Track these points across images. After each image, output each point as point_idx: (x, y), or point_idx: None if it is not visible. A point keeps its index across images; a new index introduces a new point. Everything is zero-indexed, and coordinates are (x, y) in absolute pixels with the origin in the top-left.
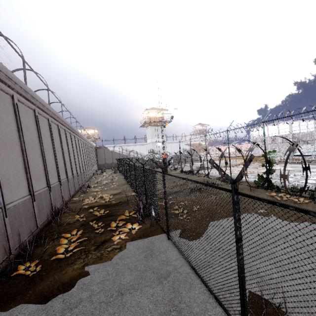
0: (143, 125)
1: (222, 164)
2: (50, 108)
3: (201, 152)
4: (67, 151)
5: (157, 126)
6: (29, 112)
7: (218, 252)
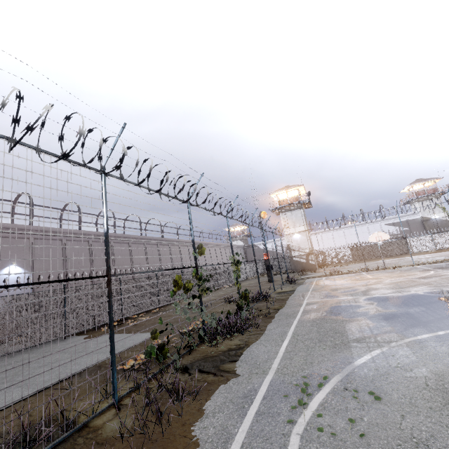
0: (277, 212)
1: (404, 263)
2: (109, 234)
3: (416, 237)
4: (145, 263)
5: (291, 211)
6: (82, 244)
7: (49, 349)
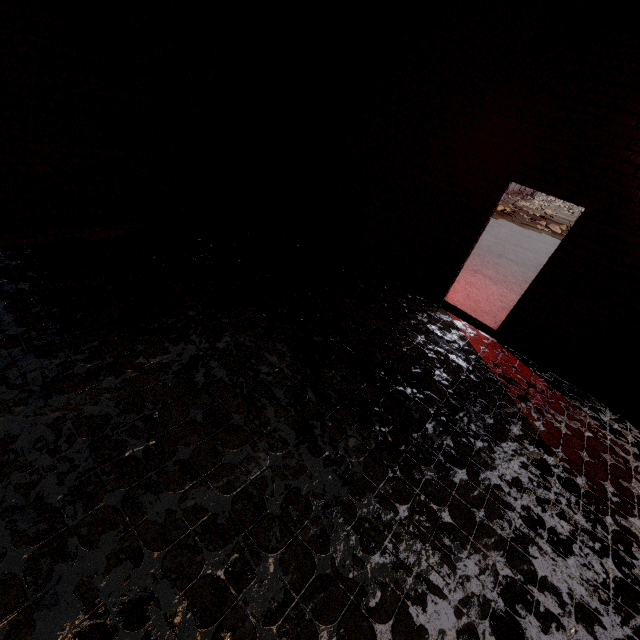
0: None
1: None
2: None
3: None
4: None
5: None
6: None
7: None
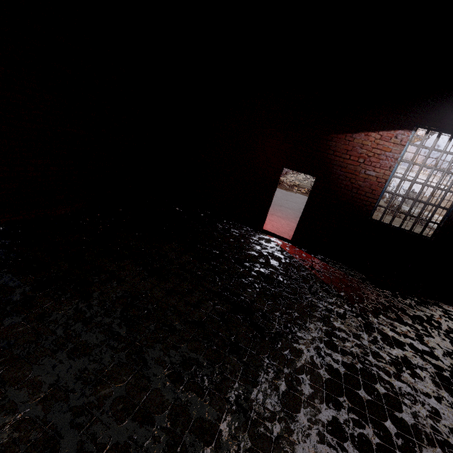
0: None
1: None
2: None
3: None
4: None
5: None
6: None
7: None
